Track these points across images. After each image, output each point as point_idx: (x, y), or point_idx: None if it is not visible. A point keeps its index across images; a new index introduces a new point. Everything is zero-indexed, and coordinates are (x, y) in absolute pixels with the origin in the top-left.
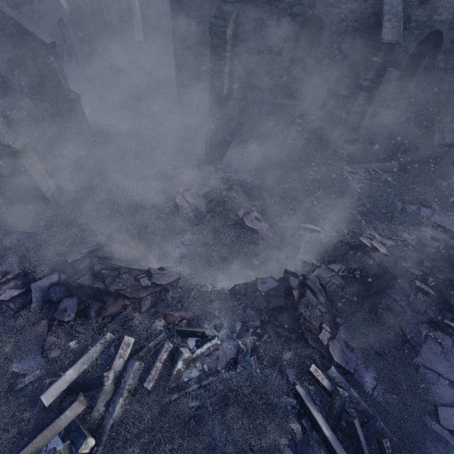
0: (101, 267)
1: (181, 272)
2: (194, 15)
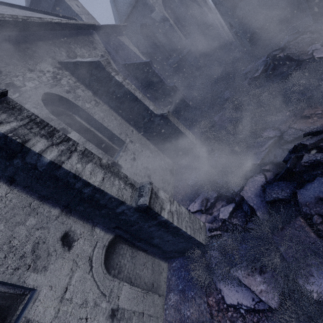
0: (313, 141)
1: None
2: None
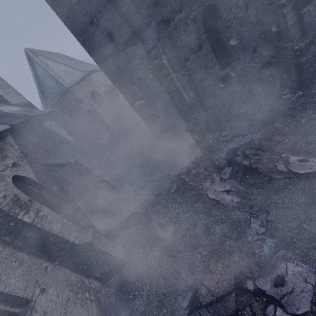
0: None
1: (303, 274)
2: (133, 83)
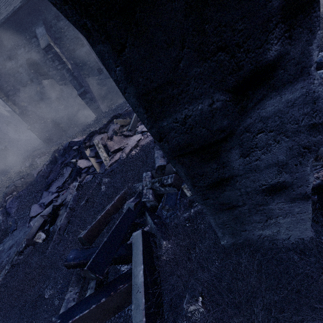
0: None
1: None
2: None
